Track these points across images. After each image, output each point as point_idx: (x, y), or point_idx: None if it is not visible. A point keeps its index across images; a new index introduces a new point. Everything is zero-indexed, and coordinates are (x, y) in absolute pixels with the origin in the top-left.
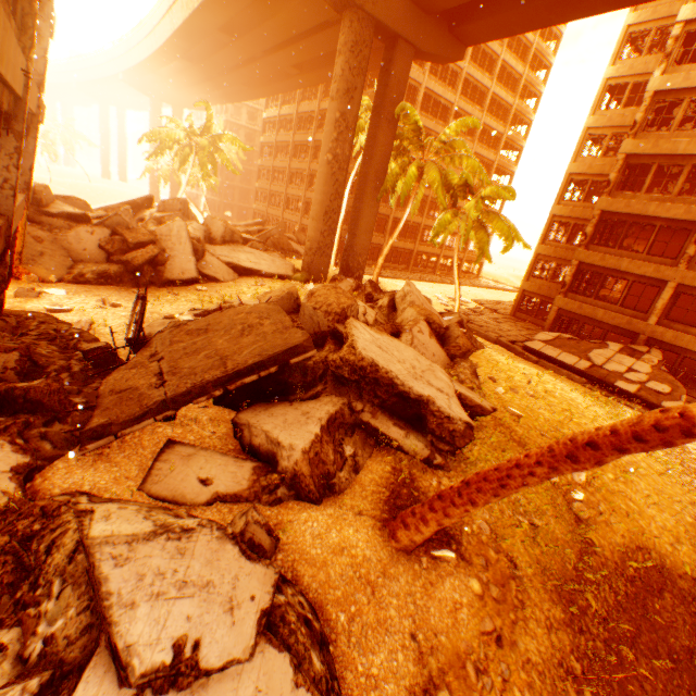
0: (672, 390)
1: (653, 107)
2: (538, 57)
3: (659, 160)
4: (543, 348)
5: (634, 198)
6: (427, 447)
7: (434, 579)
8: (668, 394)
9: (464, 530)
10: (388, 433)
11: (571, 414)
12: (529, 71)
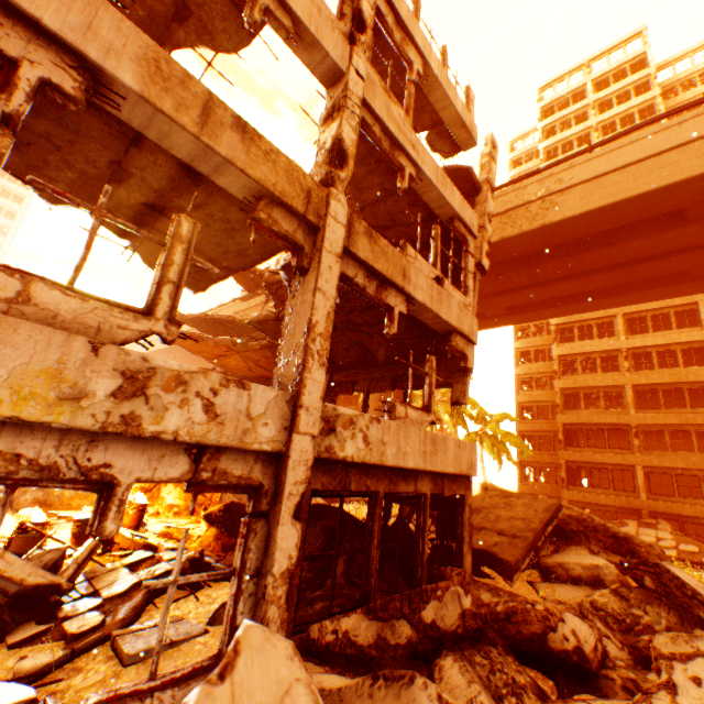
0: (699, 548)
1: (560, 362)
2: None
3: (581, 390)
4: None
5: (579, 413)
6: None
7: None
8: (699, 551)
9: None
10: None
11: None
12: None
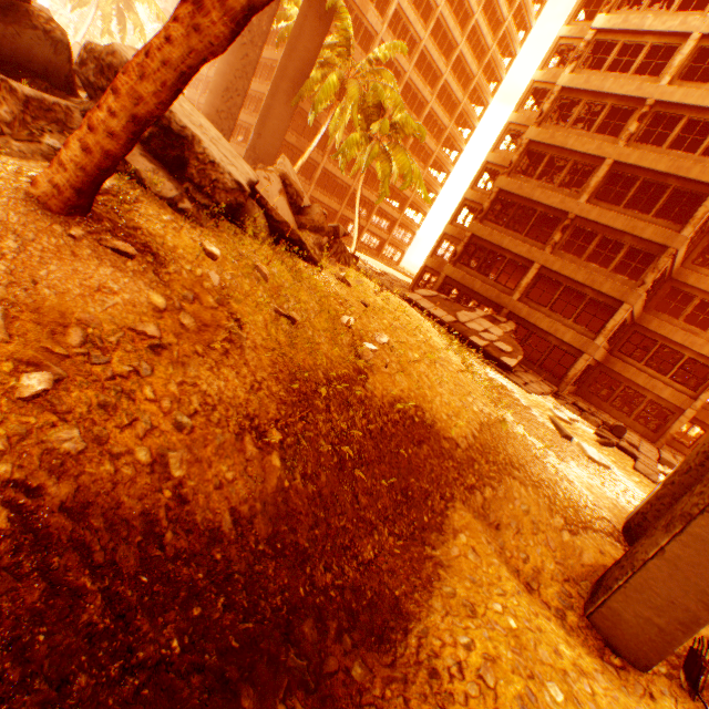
0: (513, 352)
1: (558, 102)
2: (493, 66)
3: (552, 152)
4: (420, 300)
5: (527, 183)
6: (179, 191)
7: (85, 256)
8: (509, 353)
9: (181, 264)
10: (131, 161)
11: (407, 316)
12: (482, 75)
